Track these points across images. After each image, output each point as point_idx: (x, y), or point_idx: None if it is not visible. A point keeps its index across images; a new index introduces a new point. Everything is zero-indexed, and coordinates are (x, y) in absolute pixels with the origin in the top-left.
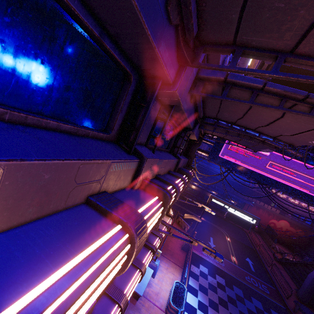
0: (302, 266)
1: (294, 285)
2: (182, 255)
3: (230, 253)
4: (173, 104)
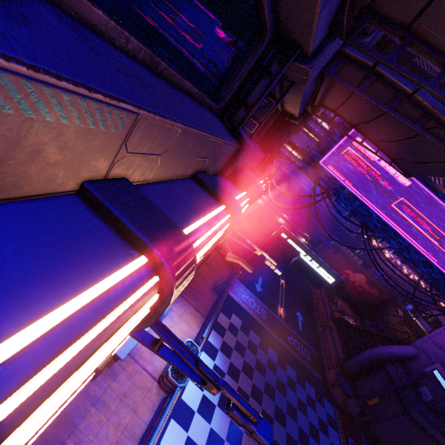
0: (360, 333)
1: (342, 352)
2: (211, 298)
3: (279, 303)
4: None
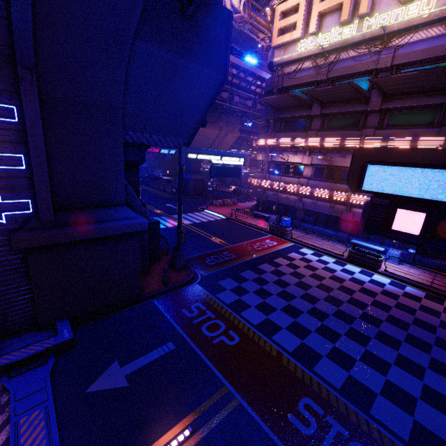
0: None
1: None
2: None
3: None
4: (319, 115)
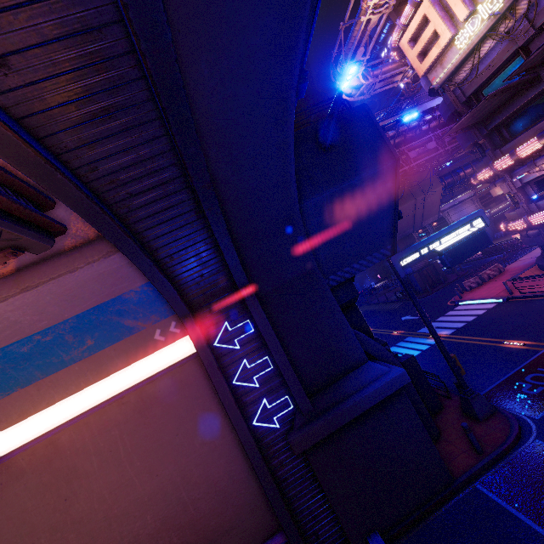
0: None
1: None
2: None
3: None
4: None
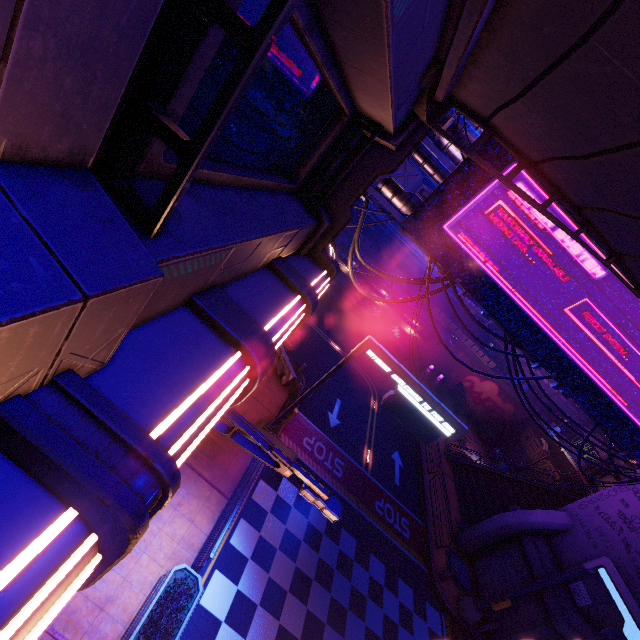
0: (486, 476)
1: (458, 511)
2: (245, 455)
3: (365, 441)
4: None
